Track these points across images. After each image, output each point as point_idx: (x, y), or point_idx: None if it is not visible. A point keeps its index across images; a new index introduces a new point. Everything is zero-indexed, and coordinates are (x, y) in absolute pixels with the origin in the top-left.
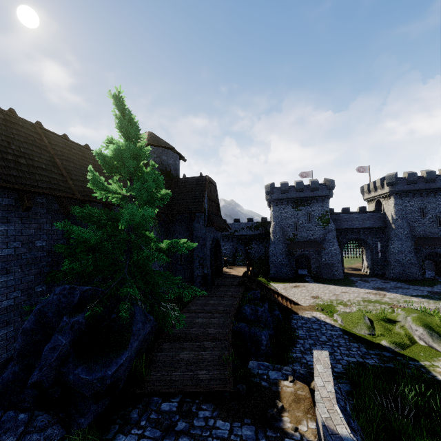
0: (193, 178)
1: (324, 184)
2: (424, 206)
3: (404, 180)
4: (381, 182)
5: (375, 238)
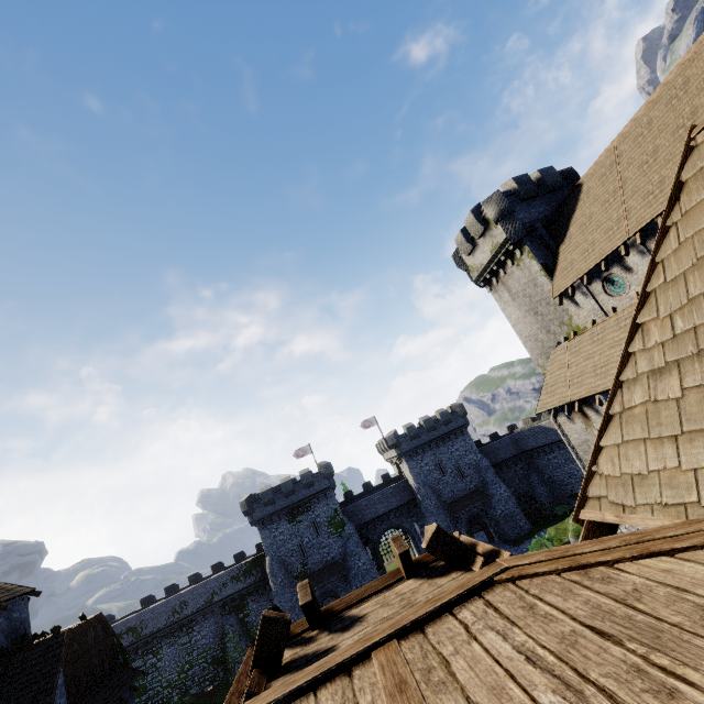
0: (39, 648)
1: (319, 472)
2: (439, 460)
3: (406, 437)
4: (387, 443)
5: (410, 518)
